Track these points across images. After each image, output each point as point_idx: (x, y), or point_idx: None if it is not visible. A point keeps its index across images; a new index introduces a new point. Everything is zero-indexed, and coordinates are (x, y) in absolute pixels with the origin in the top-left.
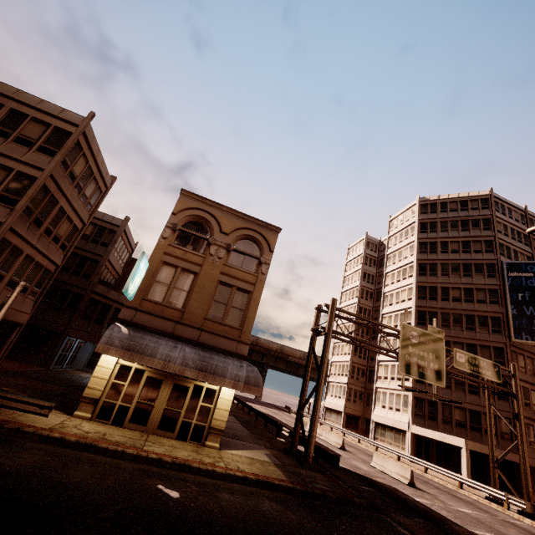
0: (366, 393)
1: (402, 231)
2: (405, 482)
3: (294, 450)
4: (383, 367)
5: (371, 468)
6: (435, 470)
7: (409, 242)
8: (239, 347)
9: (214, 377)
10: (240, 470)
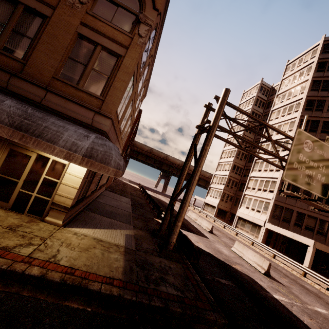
0: (235, 197)
1: (297, 72)
2: (261, 271)
3: (161, 234)
4: (253, 181)
5: (231, 252)
6: (283, 258)
7: (302, 81)
8: (97, 119)
9: (38, 140)
10: (50, 261)
